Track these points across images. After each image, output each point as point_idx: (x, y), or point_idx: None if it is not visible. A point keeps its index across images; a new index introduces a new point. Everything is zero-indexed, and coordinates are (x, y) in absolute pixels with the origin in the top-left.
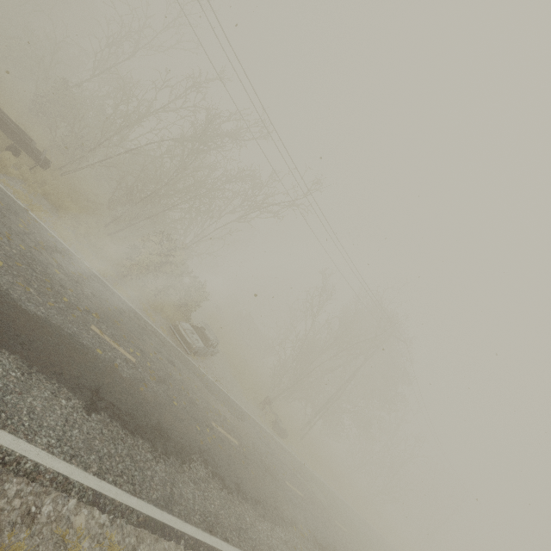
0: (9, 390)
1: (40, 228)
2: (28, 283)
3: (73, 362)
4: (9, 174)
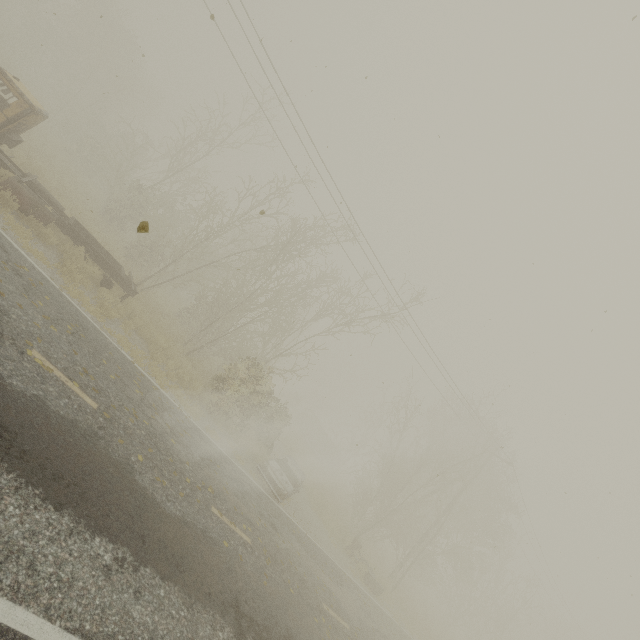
0: (185, 638)
1: (147, 382)
2: (162, 473)
3: (213, 570)
4: (110, 317)
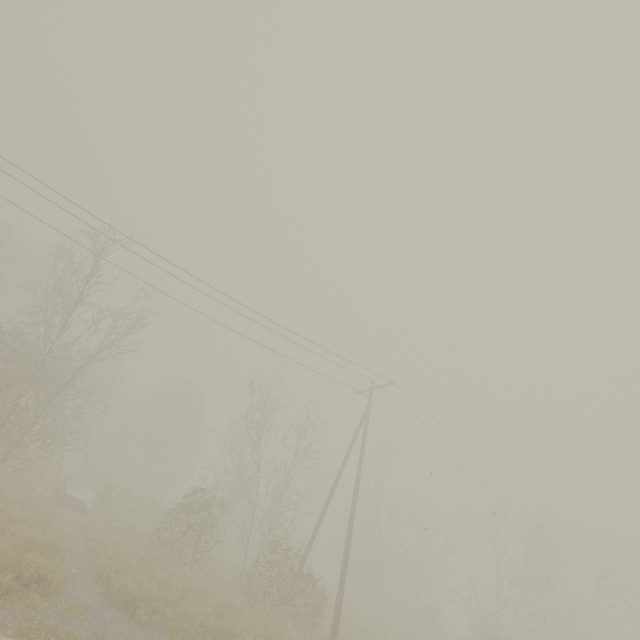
0: None
1: None
2: None
3: None
4: None
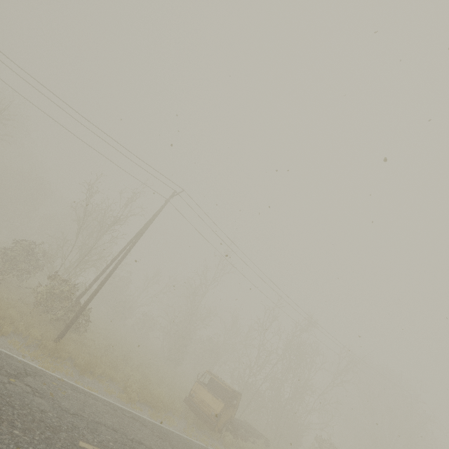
0: None
1: None
2: None
3: None
4: None
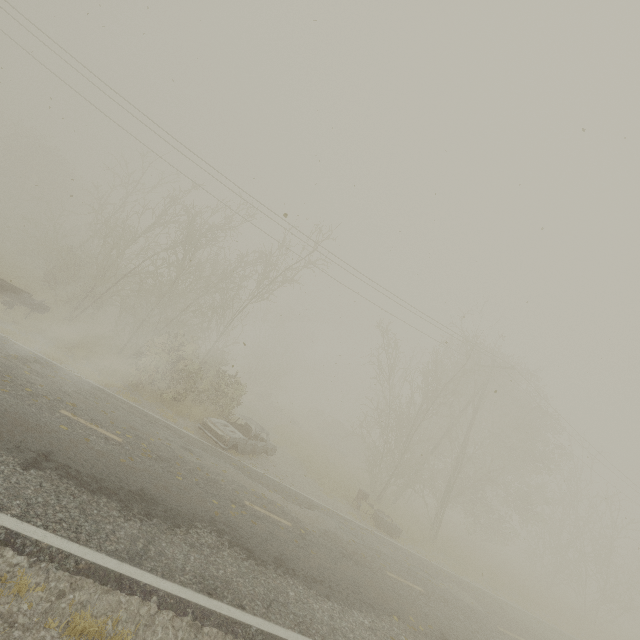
0: None
1: (20, 349)
2: None
3: (19, 430)
4: None
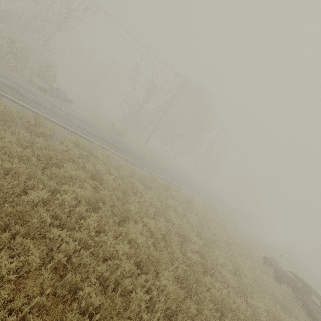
0: None
1: None
2: None
3: None
4: None
